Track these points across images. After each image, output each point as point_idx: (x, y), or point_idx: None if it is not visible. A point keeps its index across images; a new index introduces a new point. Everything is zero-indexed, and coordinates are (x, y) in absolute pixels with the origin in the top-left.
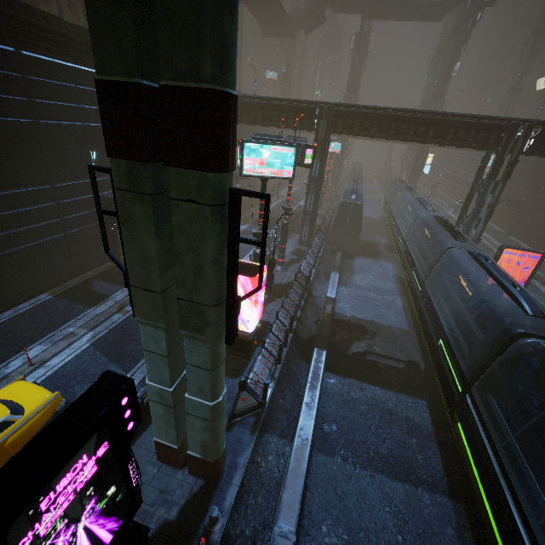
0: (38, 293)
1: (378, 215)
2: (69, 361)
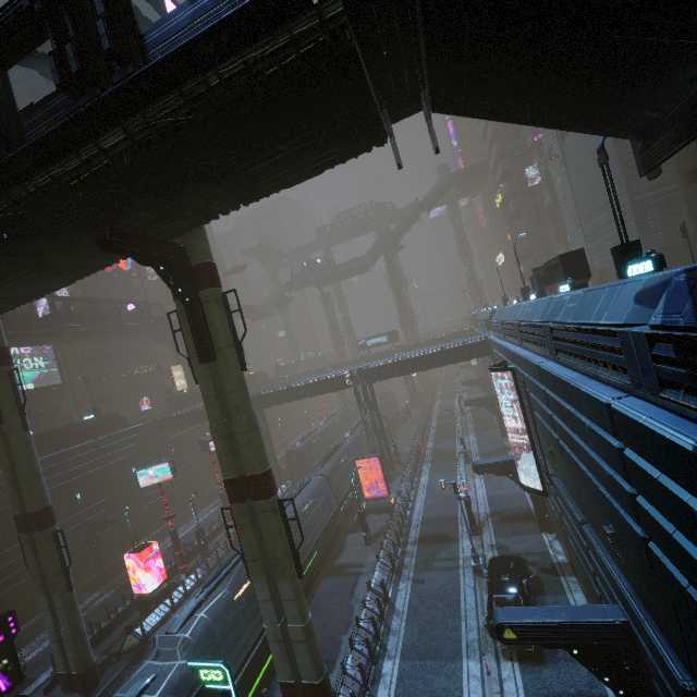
0: (33, 616)
1: None
2: (36, 655)
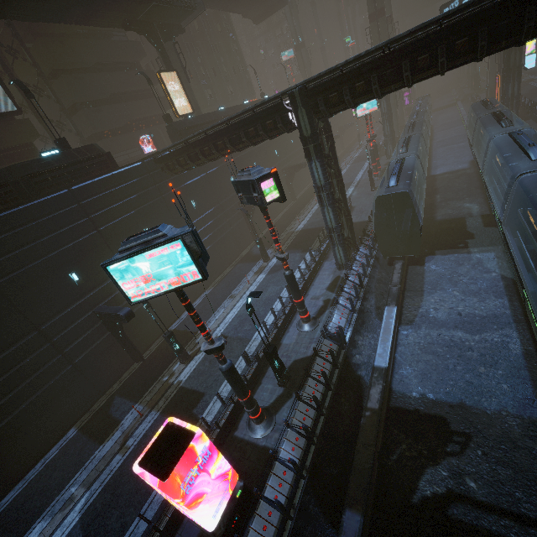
0: (69, 427)
1: (465, 162)
2: None
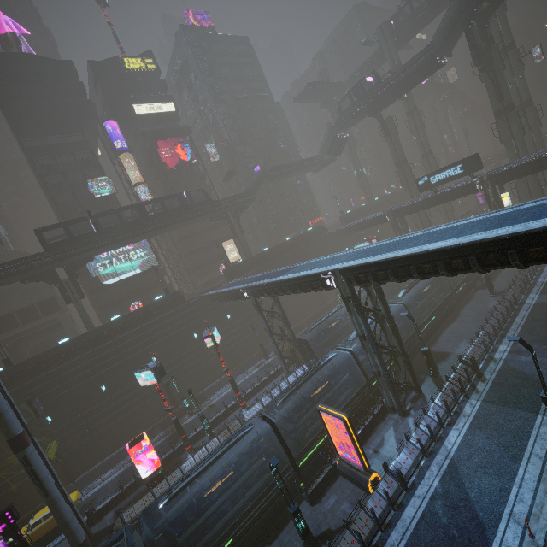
0: (137, 434)
1: None
2: (110, 480)
